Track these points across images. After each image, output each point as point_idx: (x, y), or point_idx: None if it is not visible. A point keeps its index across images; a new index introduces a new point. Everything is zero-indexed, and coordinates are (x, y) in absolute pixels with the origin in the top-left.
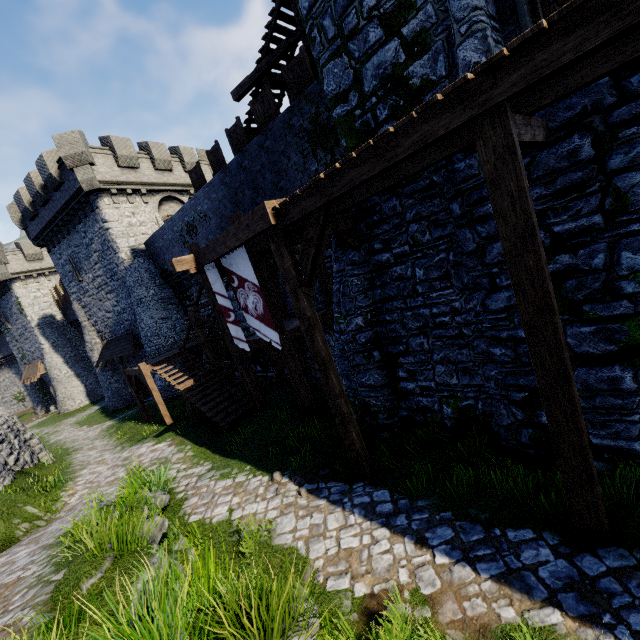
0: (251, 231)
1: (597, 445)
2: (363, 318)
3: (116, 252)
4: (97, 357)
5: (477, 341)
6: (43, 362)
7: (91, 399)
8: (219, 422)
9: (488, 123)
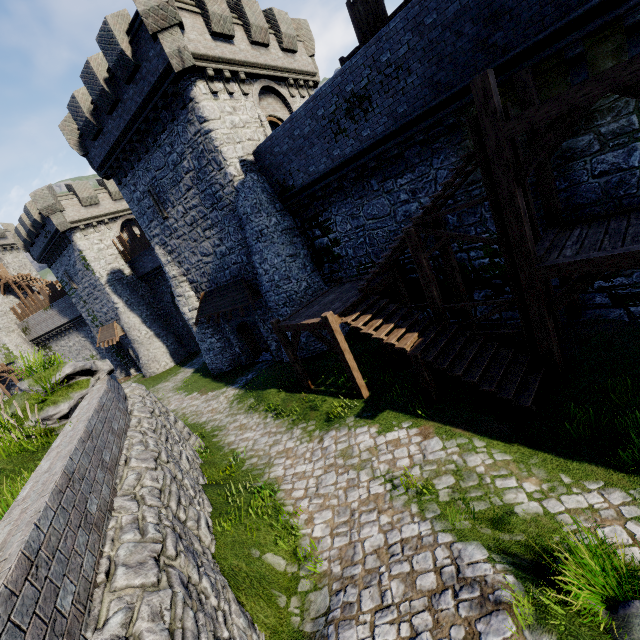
0: None
1: None
2: None
3: (221, 167)
4: (192, 313)
5: None
6: (118, 323)
7: (175, 360)
8: (512, 399)
9: None
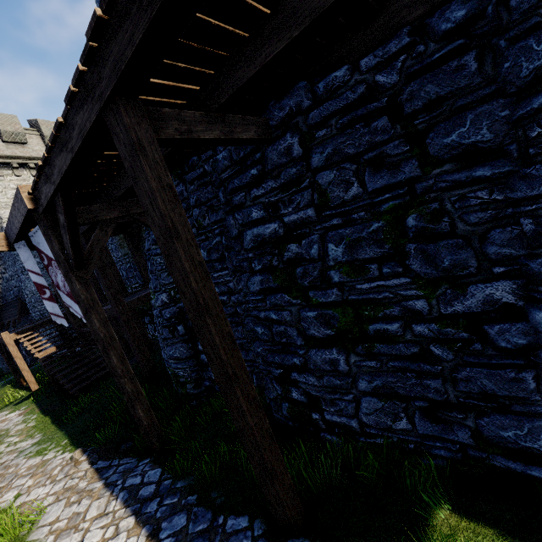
0: (21, 214)
1: (329, 421)
2: (167, 295)
3: None
4: None
5: (247, 320)
6: None
7: None
8: (70, 389)
9: (114, 118)
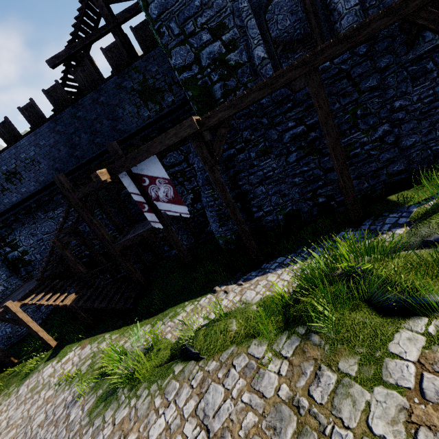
0: (178, 137)
1: (339, 201)
2: (228, 187)
3: None
4: None
5: (287, 179)
6: None
7: None
8: (123, 307)
9: (313, 73)
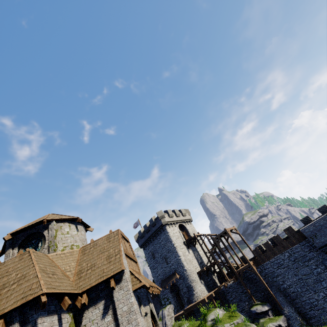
0: None
1: None
2: None
3: None
4: None
5: None
6: None
7: None
8: None
9: None
